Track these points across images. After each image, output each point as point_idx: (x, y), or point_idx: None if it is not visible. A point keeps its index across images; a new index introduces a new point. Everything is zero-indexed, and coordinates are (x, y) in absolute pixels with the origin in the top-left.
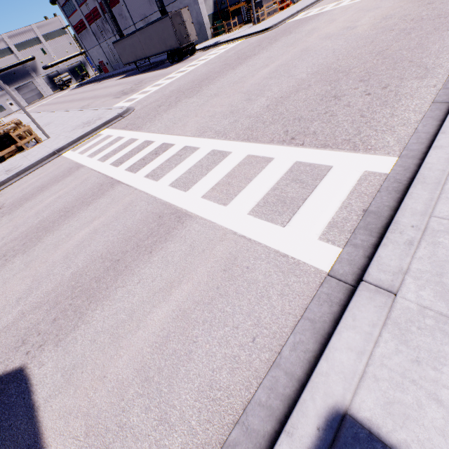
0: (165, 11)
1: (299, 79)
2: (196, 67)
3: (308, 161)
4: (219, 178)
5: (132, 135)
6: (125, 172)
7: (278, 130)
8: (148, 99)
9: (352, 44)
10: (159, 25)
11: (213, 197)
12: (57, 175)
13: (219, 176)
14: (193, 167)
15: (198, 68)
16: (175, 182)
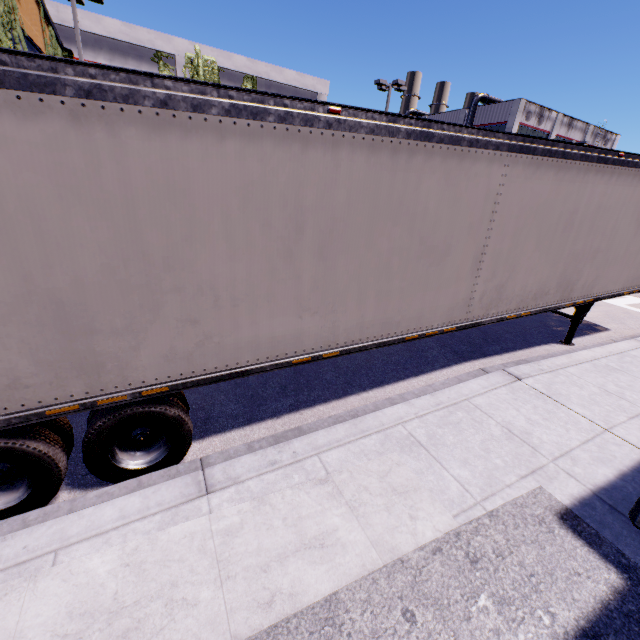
0: None
1: None
2: None
3: None
4: None
5: None
6: None
7: None
8: None
9: None
10: None
11: None
12: None
13: None
14: None
15: None
16: None
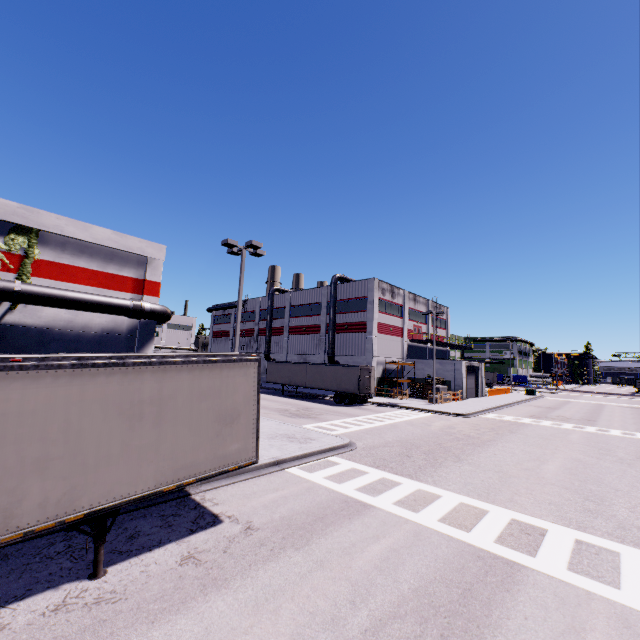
0: (334, 358)
1: None
2: (396, 422)
3: None
4: None
5: (417, 485)
6: (506, 548)
7: None
8: (365, 438)
9: None
10: (342, 369)
11: None
12: (326, 504)
13: None
14: None
15: (402, 424)
16: None
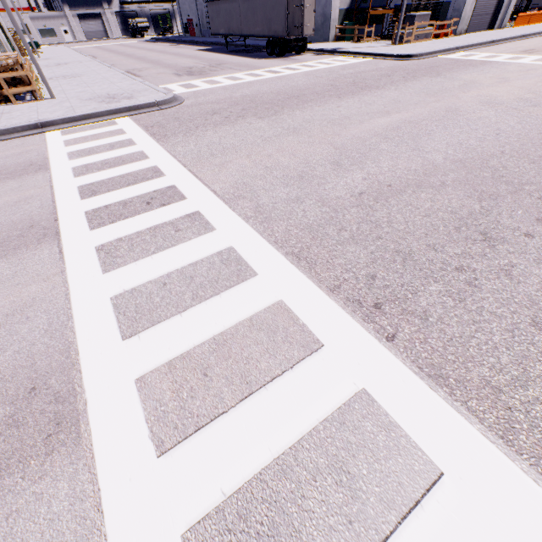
0: None
1: (430, 162)
2: (294, 73)
3: (389, 407)
4: (199, 339)
5: (147, 147)
6: (81, 219)
7: (358, 263)
8: (208, 95)
9: (531, 133)
10: None
11: (155, 398)
12: (5, 167)
13: (201, 332)
14: (178, 273)
15: (295, 75)
16: (125, 296)
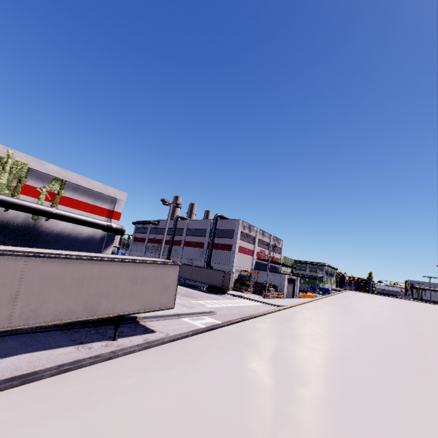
0: (210, 264)
1: None
2: (240, 305)
3: None
4: None
5: None
6: None
7: None
8: (221, 310)
9: None
10: (214, 271)
11: None
12: None
13: None
14: None
15: (243, 306)
16: None
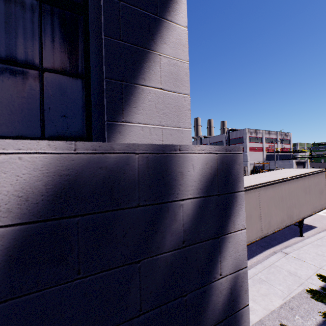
0: None
1: None
2: None
3: None
4: None
5: None
6: None
7: None
8: None
9: None
10: None
11: None
12: None
13: None
14: None
15: None
16: None
